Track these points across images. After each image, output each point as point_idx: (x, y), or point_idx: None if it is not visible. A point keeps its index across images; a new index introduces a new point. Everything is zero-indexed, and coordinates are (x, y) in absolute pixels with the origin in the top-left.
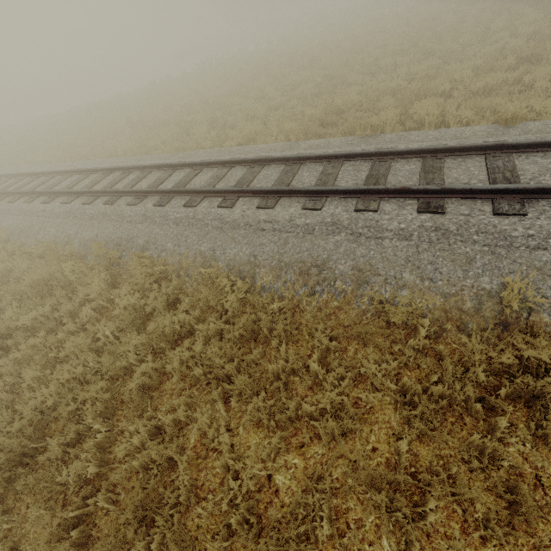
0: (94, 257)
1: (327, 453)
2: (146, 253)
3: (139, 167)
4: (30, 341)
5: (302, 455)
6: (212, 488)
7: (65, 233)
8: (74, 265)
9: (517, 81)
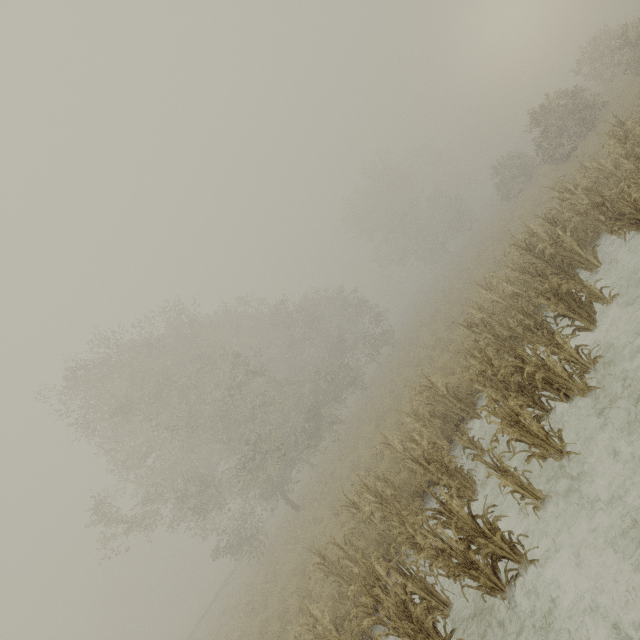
0: None
1: None
2: None
3: None
4: None
5: None
6: None
7: None
8: None
9: None
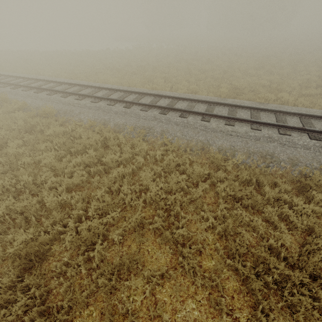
0: (126, 134)
1: (302, 233)
2: (165, 136)
3: (137, 92)
4: (119, 169)
5: (291, 233)
6: (252, 245)
7: (101, 118)
8: (114, 136)
9: (319, 94)
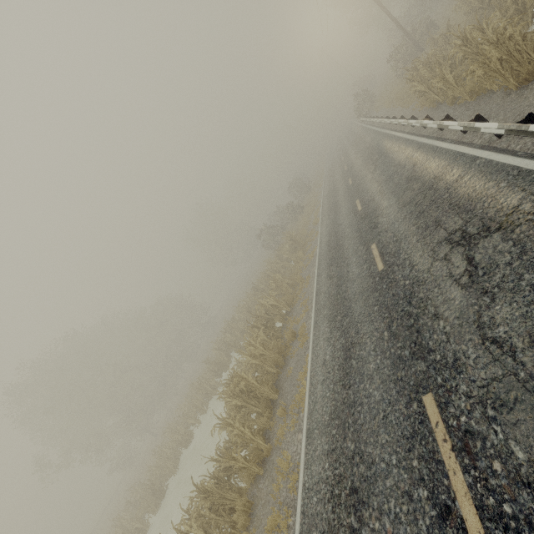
0: None
1: None
2: None
3: None
4: None
5: None
6: None
7: None
8: None
9: None
